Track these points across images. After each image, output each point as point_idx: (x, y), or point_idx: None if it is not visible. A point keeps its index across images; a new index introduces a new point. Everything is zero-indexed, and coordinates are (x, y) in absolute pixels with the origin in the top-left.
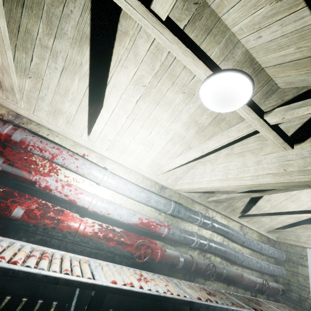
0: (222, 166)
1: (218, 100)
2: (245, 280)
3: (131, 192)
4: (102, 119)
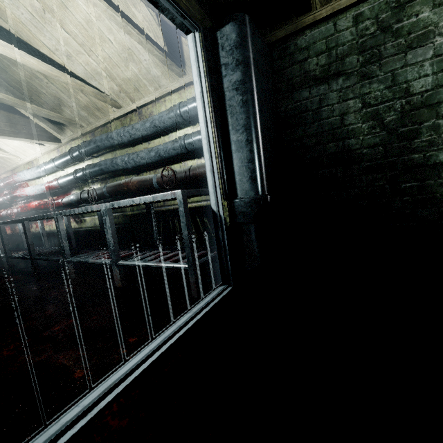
0: None
1: None
2: (132, 185)
3: (35, 172)
4: None
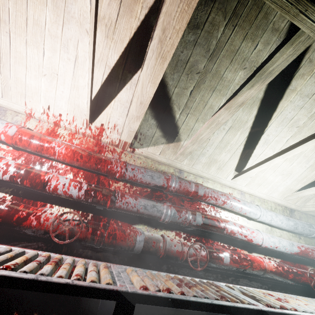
0: None
1: None
2: None
3: (282, 222)
4: (268, 164)
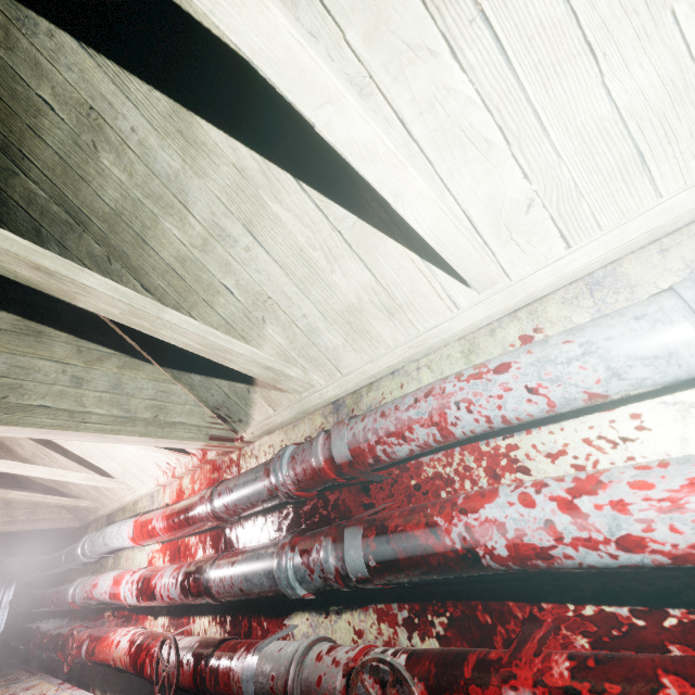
0: None
1: None
2: None
3: None
4: (377, 164)
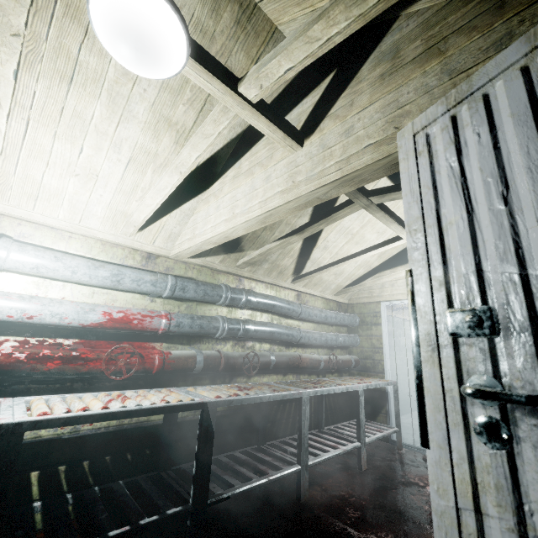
0: (228, 199)
1: (128, 47)
2: (305, 361)
3: (76, 271)
4: None
